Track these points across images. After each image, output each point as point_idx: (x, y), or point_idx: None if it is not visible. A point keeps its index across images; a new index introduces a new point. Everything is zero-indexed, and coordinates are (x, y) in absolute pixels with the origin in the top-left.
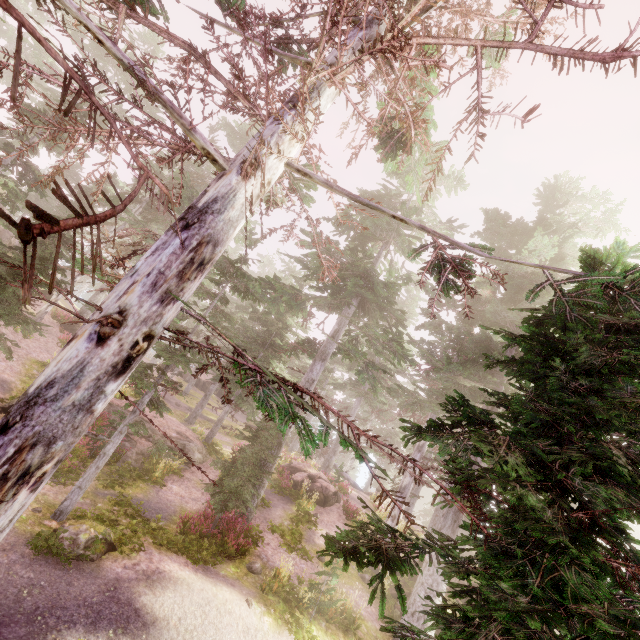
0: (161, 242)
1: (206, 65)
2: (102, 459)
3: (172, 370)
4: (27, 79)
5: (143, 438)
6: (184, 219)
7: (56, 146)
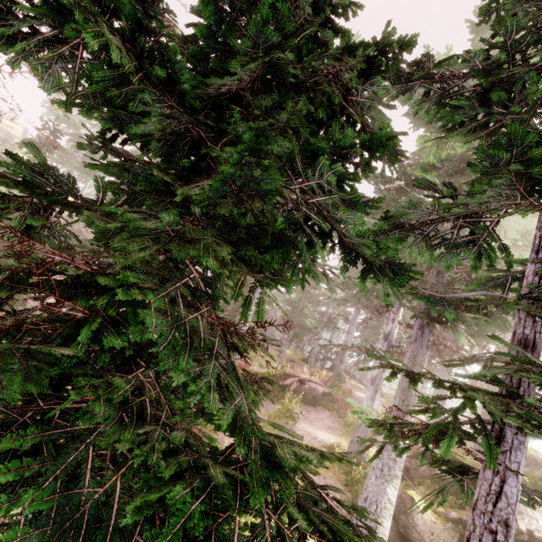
0: None
1: None
2: None
3: None
4: None
5: None
6: None
7: None
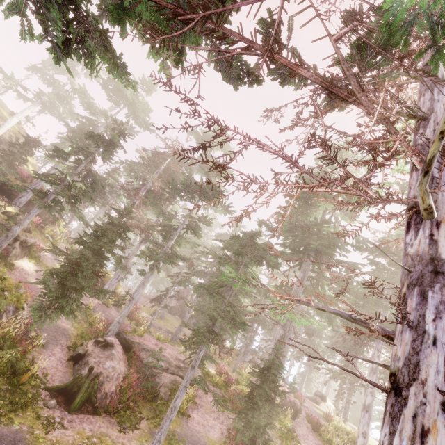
0: (436, 301)
1: (388, 129)
2: (173, 412)
3: (159, 303)
4: (243, 148)
5: (164, 371)
6: (439, 273)
7: (109, 158)
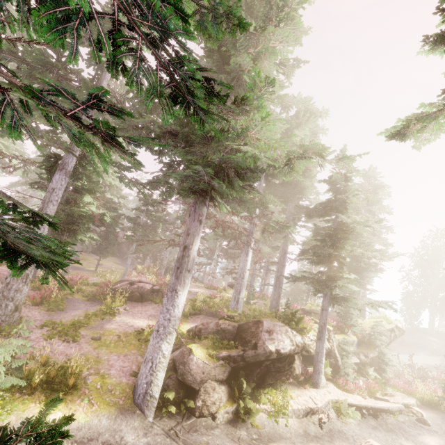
0: None
1: None
2: None
3: None
4: None
5: None
6: None
7: None
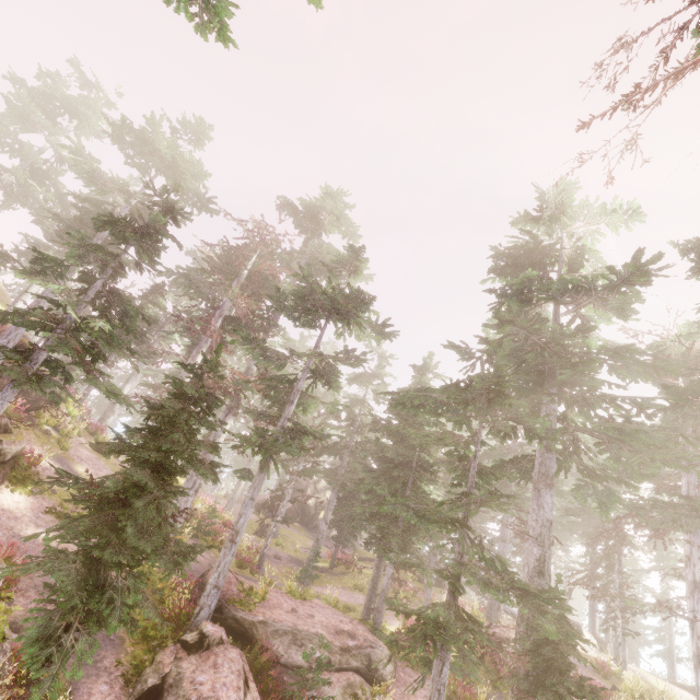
0: None
1: None
2: None
3: (273, 516)
4: None
5: (324, 670)
6: None
7: (152, 262)
